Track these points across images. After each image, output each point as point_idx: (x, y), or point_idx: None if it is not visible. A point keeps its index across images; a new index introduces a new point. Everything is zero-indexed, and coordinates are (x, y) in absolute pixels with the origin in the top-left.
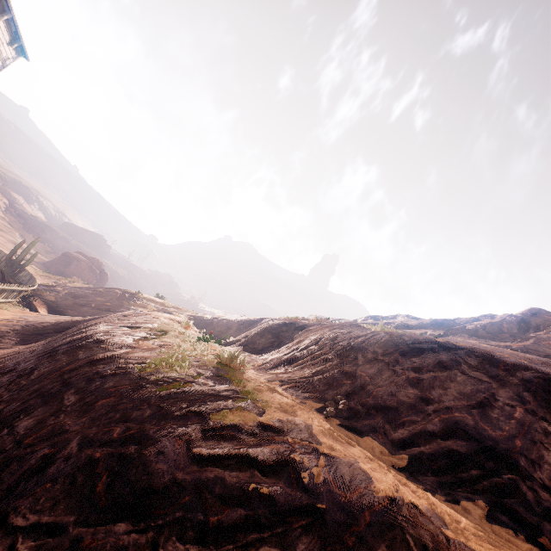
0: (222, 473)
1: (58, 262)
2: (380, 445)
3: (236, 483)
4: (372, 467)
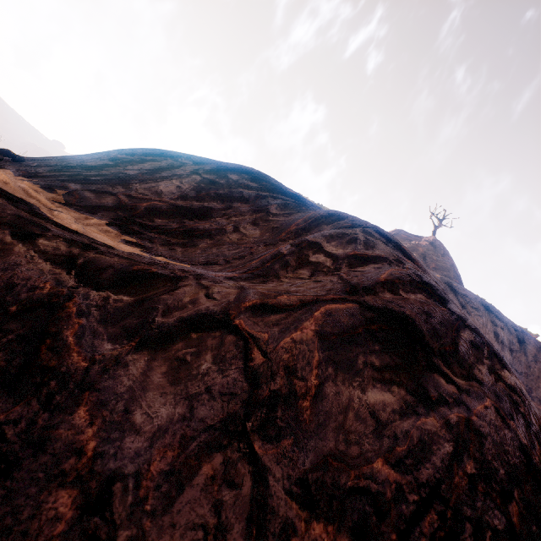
0: None
1: None
2: (12, 173)
3: None
4: None
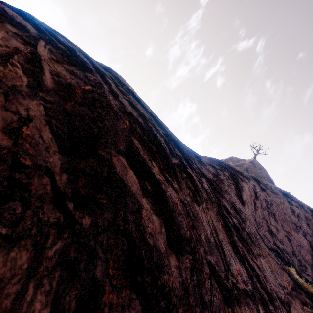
0: None
1: None
2: None
3: None
4: None
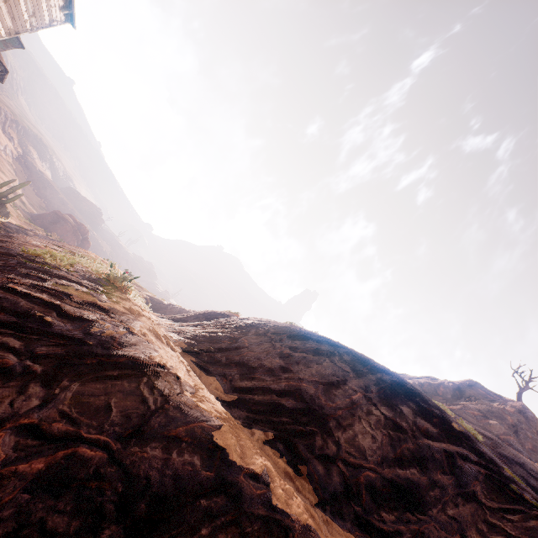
0: (21, 300)
1: (47, 217)
2: (219, 385)
3: (27, 307)
4: (170, 357)
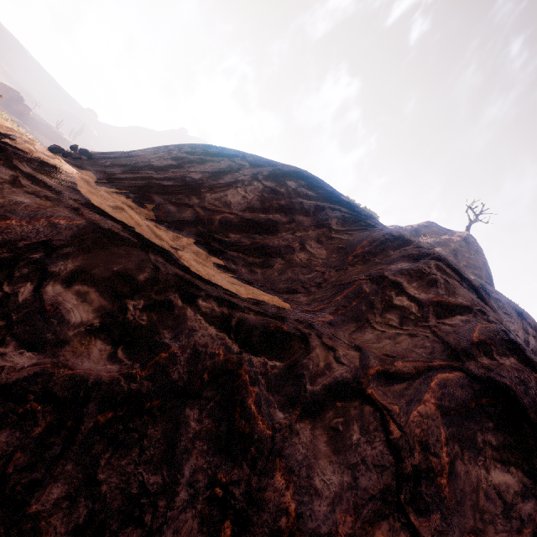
0: None
1: None
2: (93, 176)
3: None
4: None
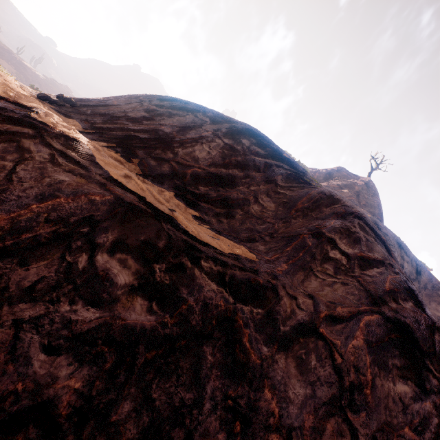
0: None
1: None
2: (79, 124)
3: None
4: None
